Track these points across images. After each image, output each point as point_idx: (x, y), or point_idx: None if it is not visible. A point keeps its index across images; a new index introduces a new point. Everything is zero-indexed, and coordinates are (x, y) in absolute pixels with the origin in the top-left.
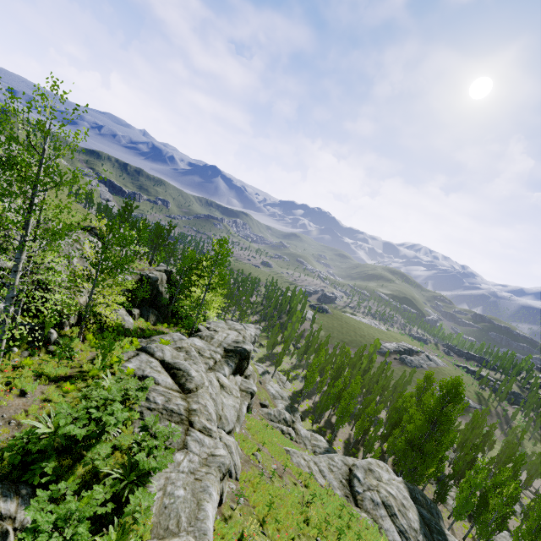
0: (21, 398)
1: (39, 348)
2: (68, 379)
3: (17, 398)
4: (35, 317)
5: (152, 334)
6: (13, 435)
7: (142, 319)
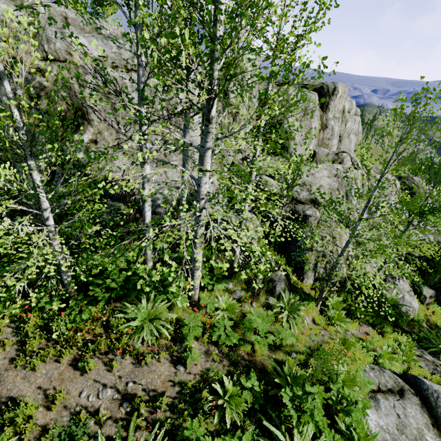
0: (172, 365)
1: (257, 294)
2: (252, 368)
3: (169, 361)
4: (280, 253)
5: None
6: (104, 434)
7: (436, 307)
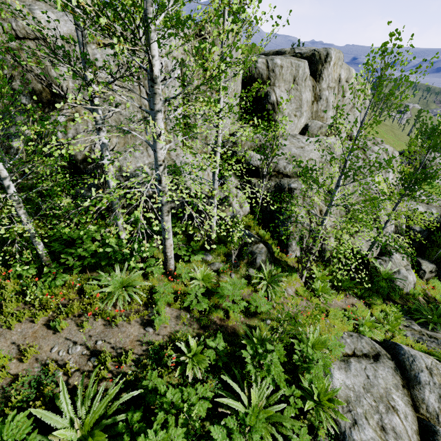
0: (142, 327)
1: (237, 266)
2: (223, 332)
3: (139, 324)
4: (266, 227)
5: (440, 322)
6: (72, 383)
7: (436, 282)
